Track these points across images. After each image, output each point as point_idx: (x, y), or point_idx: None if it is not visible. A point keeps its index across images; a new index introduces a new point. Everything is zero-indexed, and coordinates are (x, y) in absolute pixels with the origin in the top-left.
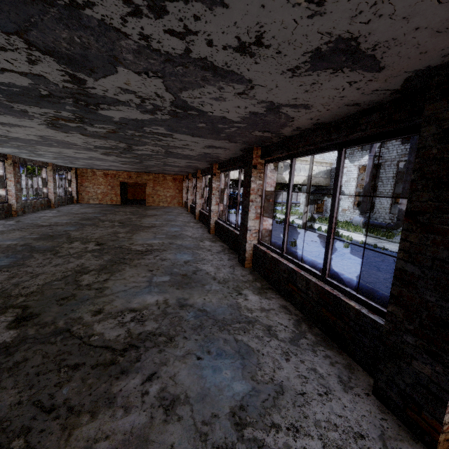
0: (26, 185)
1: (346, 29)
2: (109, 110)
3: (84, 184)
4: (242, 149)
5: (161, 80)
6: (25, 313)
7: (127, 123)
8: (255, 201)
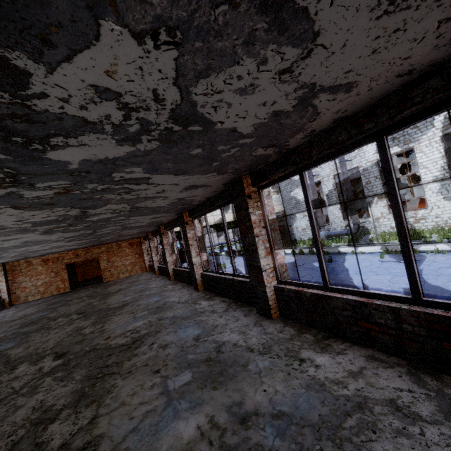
0: None
1: None
2: (65, 148)
3: (17, 279)
4: (226, 182)
5: (174, 53)
6: None
7: (89, 169)
8: (260, 235)
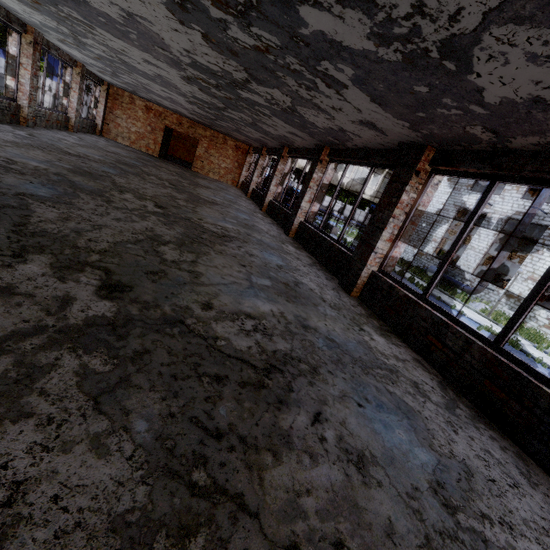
0: (43, 84)
1: None
2: (323, 11)
3: (115, 111)
4: (405, 142)
5: None
6: (111, 279)
7: (312, 43)
8: (397, 218)
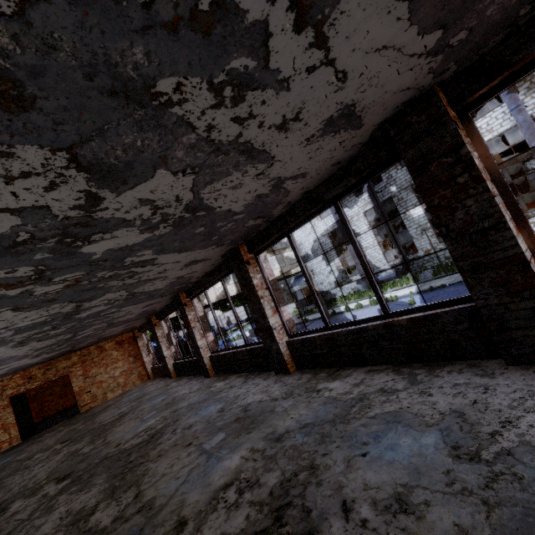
0: None
1: None
2: None
3: None
4: (388, 116)
5: None
6: None
7: None
8: (495, 194)
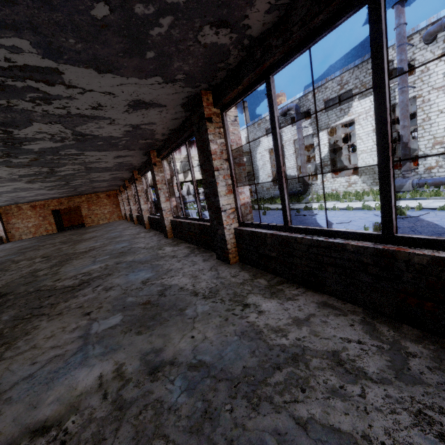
0: None
1: (132, 98)
2: (30, 145)
3: (11, 221)
4: (143, 154)
5: (60, 124)
6: (1, 294)
7: (45, 151)
8: (162, 189)
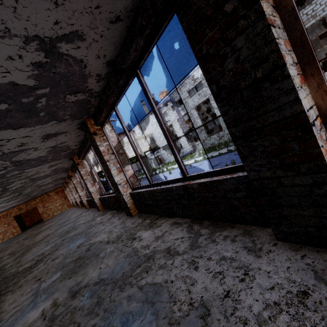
0: None
1: (43, 134)
2: None
3: None
4: (69, 159)
5: (0, 160)
6: None
7: None
8: (87, 179)
